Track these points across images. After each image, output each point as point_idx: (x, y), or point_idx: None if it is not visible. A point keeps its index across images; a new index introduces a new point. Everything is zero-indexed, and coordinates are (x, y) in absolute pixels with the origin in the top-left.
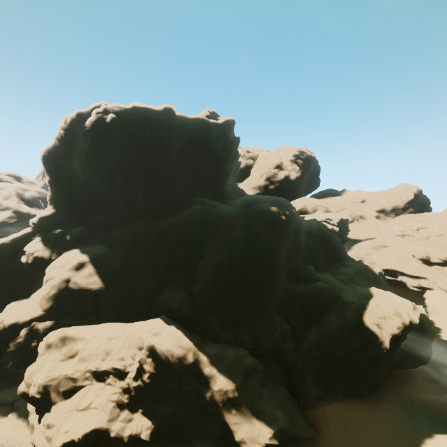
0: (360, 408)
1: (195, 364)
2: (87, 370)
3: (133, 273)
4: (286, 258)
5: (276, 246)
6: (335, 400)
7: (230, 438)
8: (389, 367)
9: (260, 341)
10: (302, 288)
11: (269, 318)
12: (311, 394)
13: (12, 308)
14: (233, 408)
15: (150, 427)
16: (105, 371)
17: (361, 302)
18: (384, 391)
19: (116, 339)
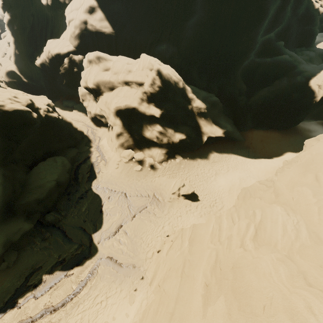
0: (275, 134)
1: (183, 90)
2: (118, 78)
3: (133, 25)
4: (264, 29)
5: (266, 4)
6: (261, 129)
7: (199, 129)
8: (306, 118)
9: (223, 92)
10: (266, 60)
11: (234, 78)
12: (247, 125)
13: (52, 43)
14: (203, 117)
15: (159, 112)
16: (129, 80)
17: (314, 71)
18: (294, 130)
19: (132, 64)
